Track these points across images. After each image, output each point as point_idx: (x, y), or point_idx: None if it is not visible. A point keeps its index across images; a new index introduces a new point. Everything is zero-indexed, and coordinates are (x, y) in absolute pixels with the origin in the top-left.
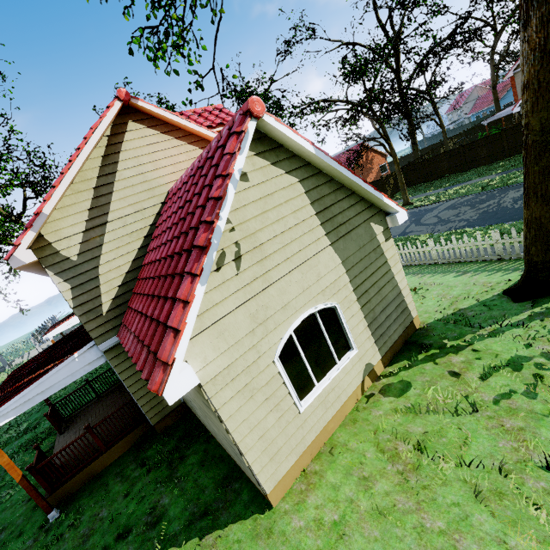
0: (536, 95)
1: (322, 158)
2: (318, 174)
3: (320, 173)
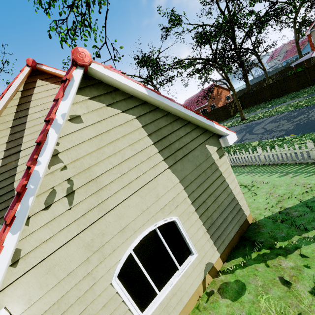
0: None
1: (155, 97)
2: (155, 110)
3: (156, 109)
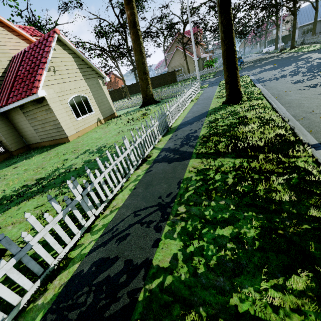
0: (135, 51)
1: (79, 52)
2: (78, 57)
3: (79, 57)
